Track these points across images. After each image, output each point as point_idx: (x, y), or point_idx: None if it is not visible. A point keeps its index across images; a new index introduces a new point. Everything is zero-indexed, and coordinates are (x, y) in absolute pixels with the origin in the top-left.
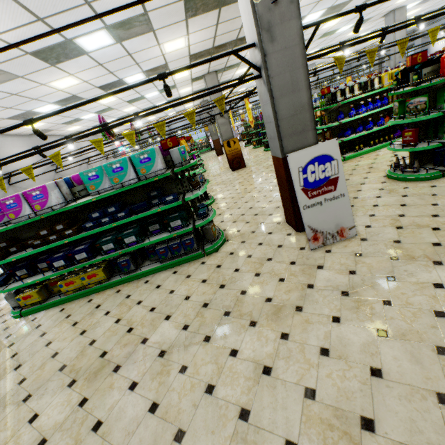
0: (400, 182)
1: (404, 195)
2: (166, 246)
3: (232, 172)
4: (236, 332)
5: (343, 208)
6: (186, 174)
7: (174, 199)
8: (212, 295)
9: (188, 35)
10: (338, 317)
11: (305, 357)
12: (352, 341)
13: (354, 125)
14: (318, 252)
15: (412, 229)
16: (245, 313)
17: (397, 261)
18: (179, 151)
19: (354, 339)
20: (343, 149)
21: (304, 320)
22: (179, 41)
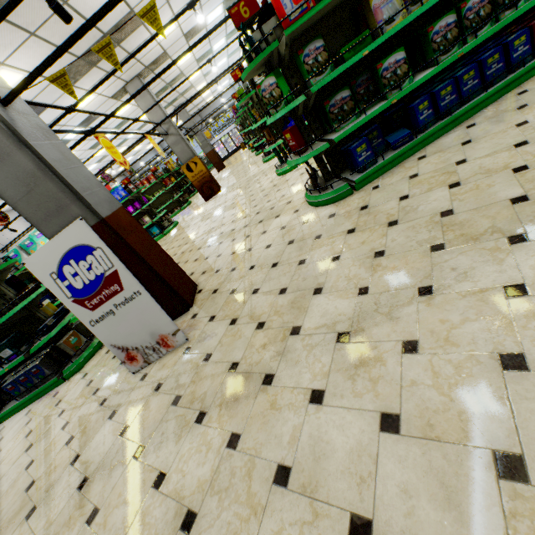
0: (309, 209)
1: (291, 241)
2: (11, 381)
3: (205, 202)
4: None
5: (150, 310)
6: None
7: None
8: (10, 467)
9: (3, 64)
10: None
11: None
12: None
13: None
14: (137, 377)
15: (240, 326)
16: None
17: (173, 408)
18: None
19: None
20: None
21: None
22: (3, 75)
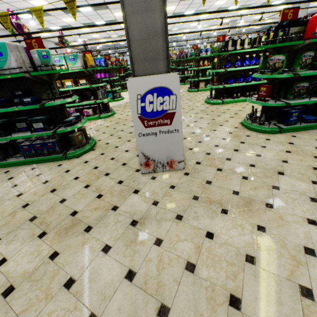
0: (247, 130)
1: (242, 142)
2: (29, 144)
3: None
4: (22, 240)
5: (176, 143)
6: (88, 86)
7: (32, 102)
8: (38, 197)
9: None
10: (110, 247)
11: (50, 285)
12: (101, 277)
13: (239, 76)
14: (146, 176)
15: (227, 174)
16: (46, 222)
17: (195, 201)
18: (38, 54)
19: (104, 276)
20: (224, 94)
21: (82, 243)
22: None
